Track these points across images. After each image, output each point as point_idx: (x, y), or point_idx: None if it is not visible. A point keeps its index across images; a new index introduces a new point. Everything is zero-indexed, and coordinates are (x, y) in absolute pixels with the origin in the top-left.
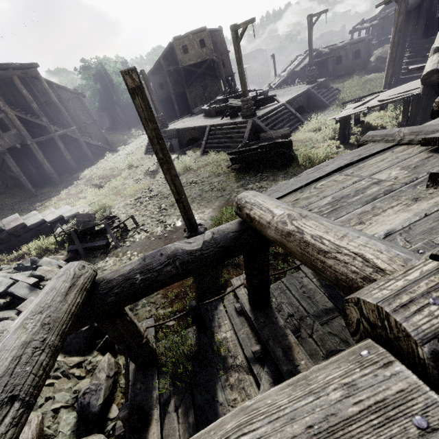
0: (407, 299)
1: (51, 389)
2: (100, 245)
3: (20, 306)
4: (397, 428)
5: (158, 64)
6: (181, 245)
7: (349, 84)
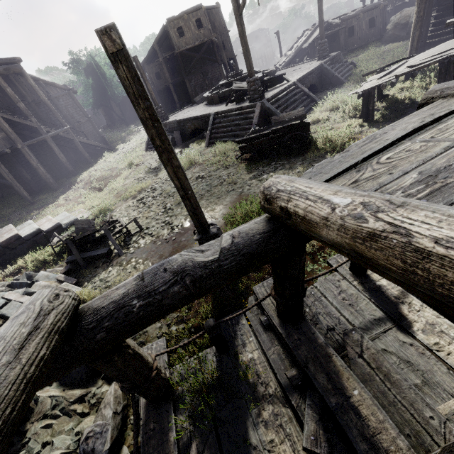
0: None
1: (49, 432)
2: (101, 254)
3: None
4: None
5: (152, 51)
6: (191, 255)
7: (365, 56)
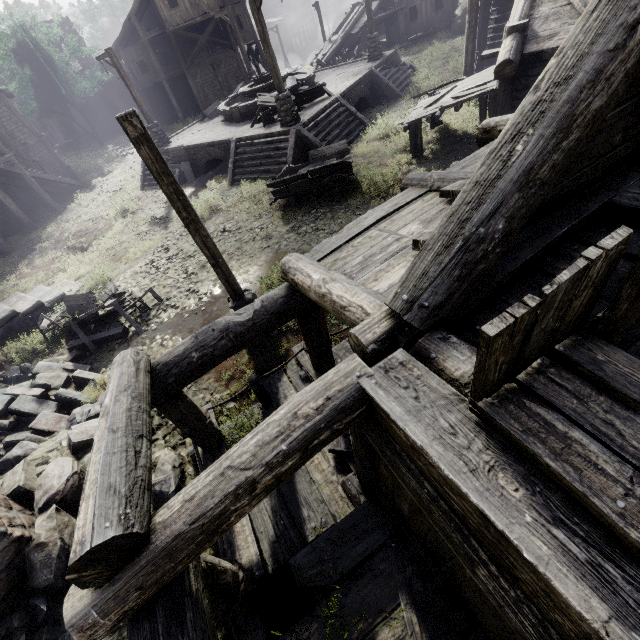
0: (367, 327)
1: None
2: (115, 335)
3: (33, 424)
4: (349, 379)
5: (128, 26)
6: (231, 318)
7: (428, 56)
